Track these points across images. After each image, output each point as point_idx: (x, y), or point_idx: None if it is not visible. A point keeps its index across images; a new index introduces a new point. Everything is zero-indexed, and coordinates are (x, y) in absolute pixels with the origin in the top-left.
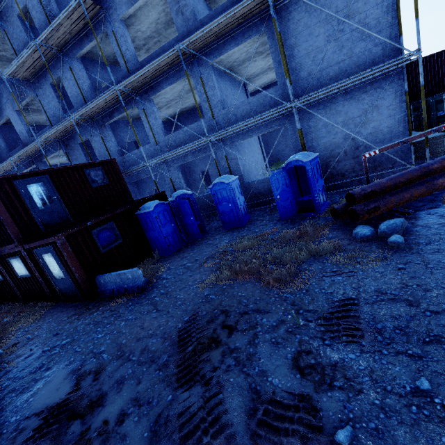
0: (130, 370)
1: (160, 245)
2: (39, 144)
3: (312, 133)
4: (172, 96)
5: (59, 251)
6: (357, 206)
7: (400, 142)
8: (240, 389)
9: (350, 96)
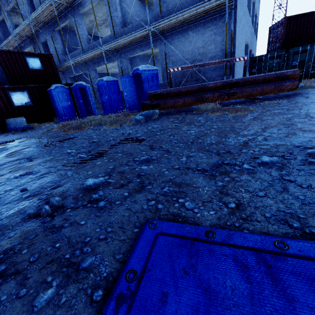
0: None
1: (59, 114)
2: (14, 38)
3: (173, 56)
4: (104, 16)
5: None
6: (147, 101)
7: (198, 65)
8: None
9: (198, 30)
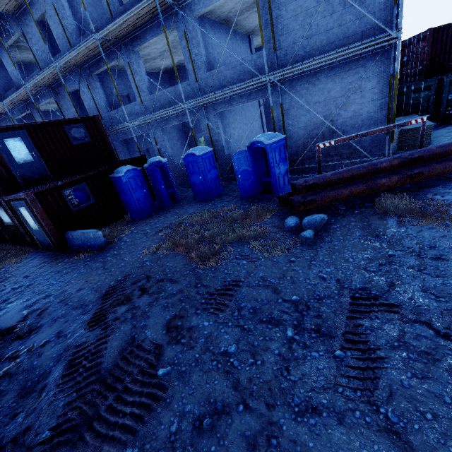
0: (64, 312)
1: (132, 208)
2: (27, 91)
3: (293, 110)
4: (164, 47)
5: (31, 206)
6: (296, 197)
7: (359, 134)
8: (124, 335)
9: (334, 73)
